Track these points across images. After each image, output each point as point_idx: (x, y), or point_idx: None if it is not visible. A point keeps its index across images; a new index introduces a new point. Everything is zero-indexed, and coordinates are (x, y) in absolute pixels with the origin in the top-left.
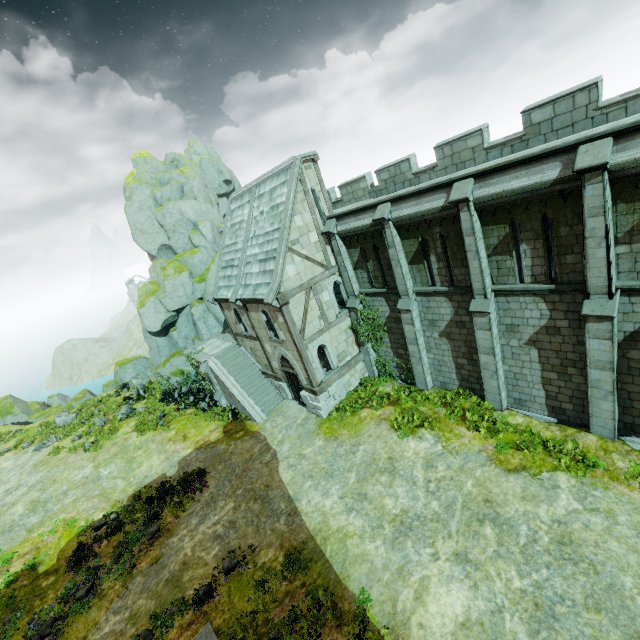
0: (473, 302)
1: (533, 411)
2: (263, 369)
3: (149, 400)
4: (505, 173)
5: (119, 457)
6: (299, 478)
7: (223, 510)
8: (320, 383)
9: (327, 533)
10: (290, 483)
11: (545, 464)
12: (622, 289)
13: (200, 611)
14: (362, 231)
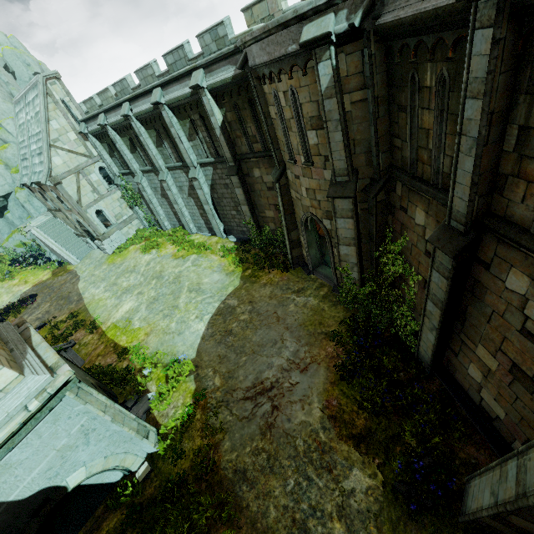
0: (159, 175)
1: (205, 232)
2: (76, 232)
3: None
4: (139, 100)
5: None
6: (88, 285)
7: (43, 308)
8: (104, 234)
9: (92, 302)
10: (82, 288)
11: (191, 253)
12: (200, 164)
13: None
14: (101, 131)
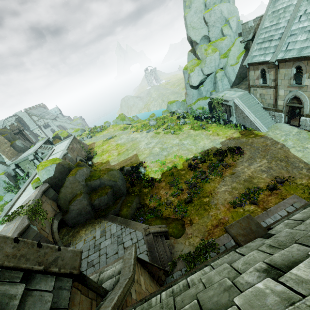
0: None
1: None
2: (264, 106)
3: (189, 119)
4: None
5: (189, 138)
6: (308, 156)
7: (261, 162)
8: None
9: None
10: (302, 157)
11: None
12: None
13: (272, 192)
14: None
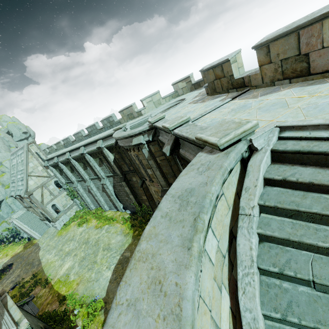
0: (86, 183)
1: (113, 209)
2: (40, 218)
3: None
4: (74, 151)
5: None
6: (45, 252)
7: (16, 273)
8: (56, 218)
9: (47, 264)
10: (41, 255)
11: (105, 224)
12: (106, 176)
13: None
14: (55, 164)
